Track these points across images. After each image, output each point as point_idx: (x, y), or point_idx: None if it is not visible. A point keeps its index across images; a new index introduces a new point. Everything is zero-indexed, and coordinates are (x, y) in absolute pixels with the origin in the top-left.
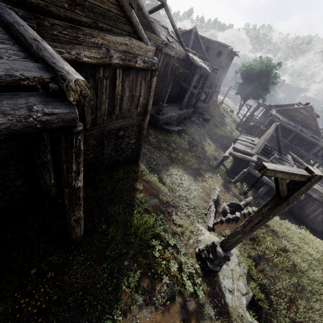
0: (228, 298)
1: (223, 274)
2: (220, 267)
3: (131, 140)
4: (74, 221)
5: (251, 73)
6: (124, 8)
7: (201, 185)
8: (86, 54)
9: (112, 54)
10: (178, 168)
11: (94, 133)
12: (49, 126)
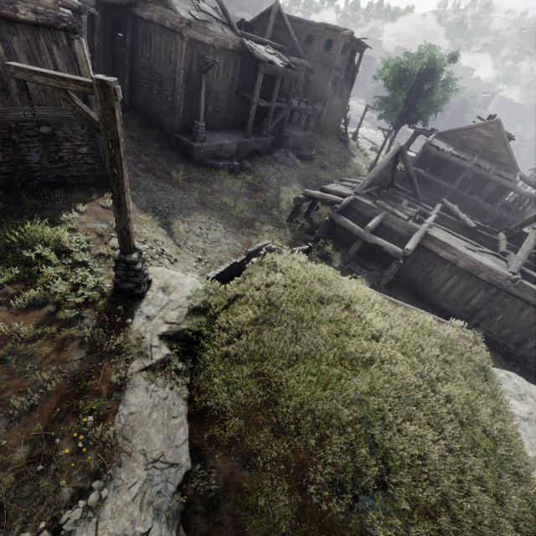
0: (137, 322)
1: (151, 302)
2: (138, 286)
3: (79, 147)
4: None
5: (400, 77)
6: None
7: (245, 239)
8: None
9: None
10: (212, 215)
11: None
12: None
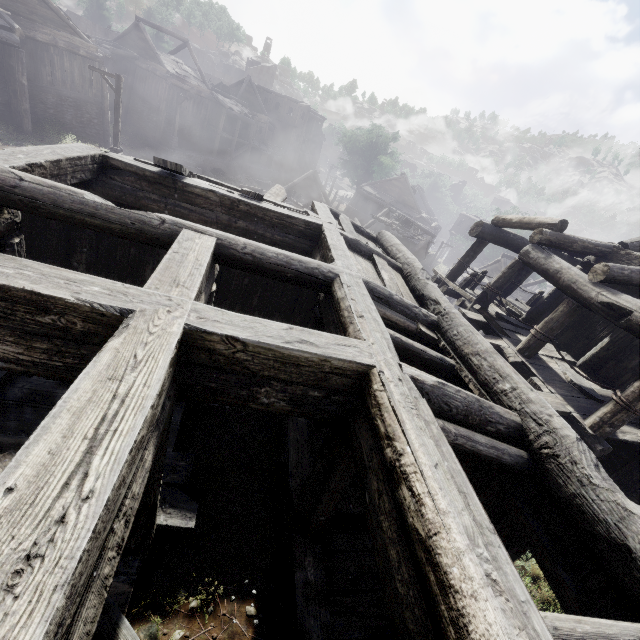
0: None
1: None
2: None
3: (93, 119)
4: (24, 111)
5: (355, 146)
6: (63, 18)
7: None
8: (40, 36)
9: (58, 41)
10: None
11: (52, 93)
12: (8, 42)
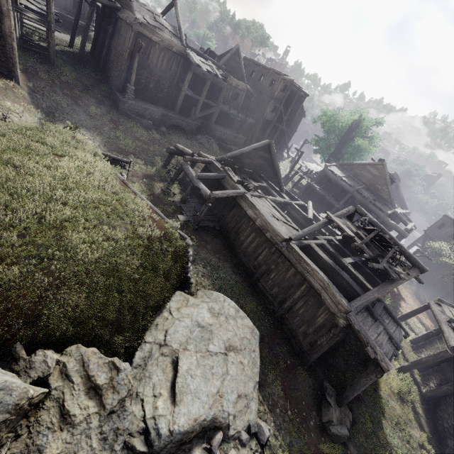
0: None
1: None
2: None
3: None
4: None
5: (333, 124)
6: None
7: None
8: None
9: None
10: (97, 136)
11: None
12: None
